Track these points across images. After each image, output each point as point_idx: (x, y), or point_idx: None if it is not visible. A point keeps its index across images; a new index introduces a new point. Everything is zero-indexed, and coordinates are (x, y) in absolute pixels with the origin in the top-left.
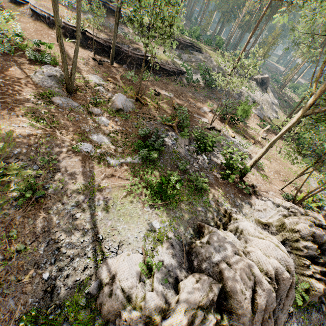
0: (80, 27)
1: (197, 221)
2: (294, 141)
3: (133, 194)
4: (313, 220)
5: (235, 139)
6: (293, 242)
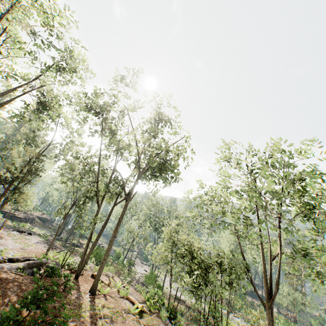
0: None
1: None
2: None
3: None
4: None
5: None
6: None
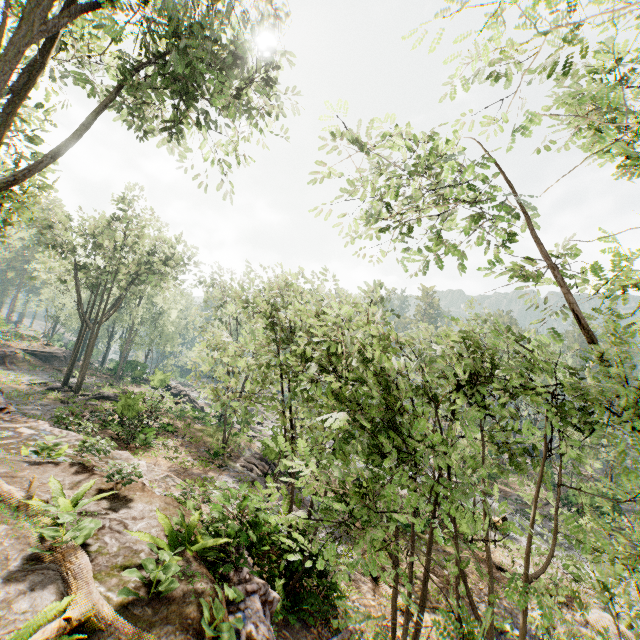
0: None
1: None
2: None
3: None
4: None
5: None
6: None
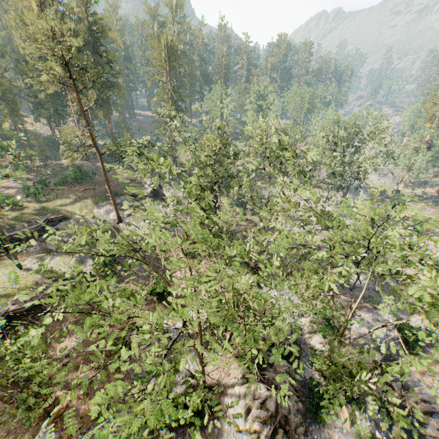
0: None
1: None
2: None
3: None
4: (259, 404)
5: (176, 324)
6: (259, 438)
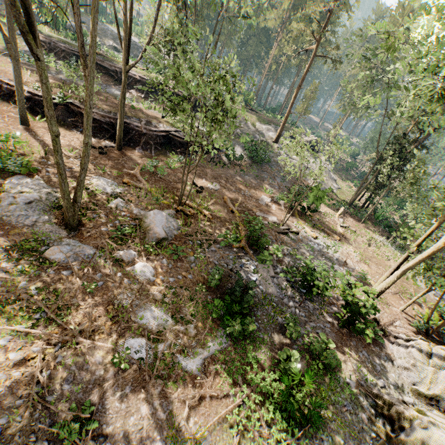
0: (60, 98)
1: (355, 441)
2: (371, 220)
3: (250, 435)
4: None
5: (317, 240)
6: None
